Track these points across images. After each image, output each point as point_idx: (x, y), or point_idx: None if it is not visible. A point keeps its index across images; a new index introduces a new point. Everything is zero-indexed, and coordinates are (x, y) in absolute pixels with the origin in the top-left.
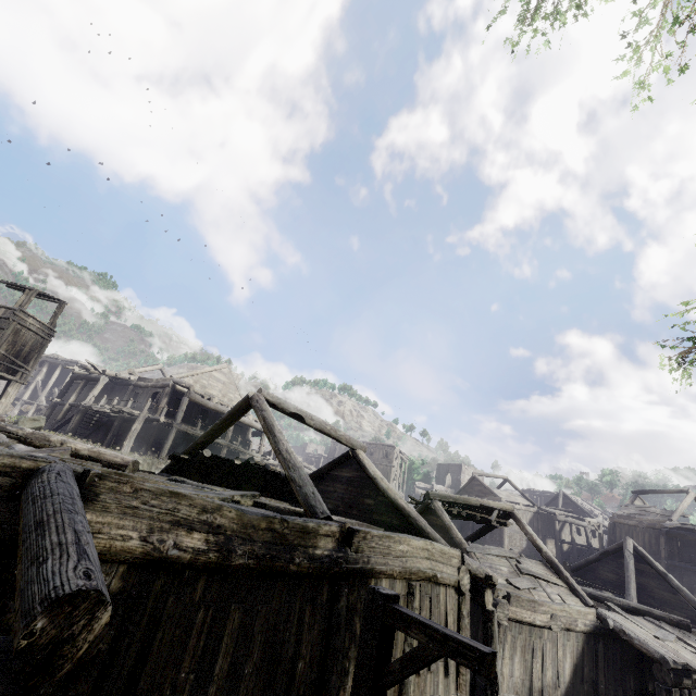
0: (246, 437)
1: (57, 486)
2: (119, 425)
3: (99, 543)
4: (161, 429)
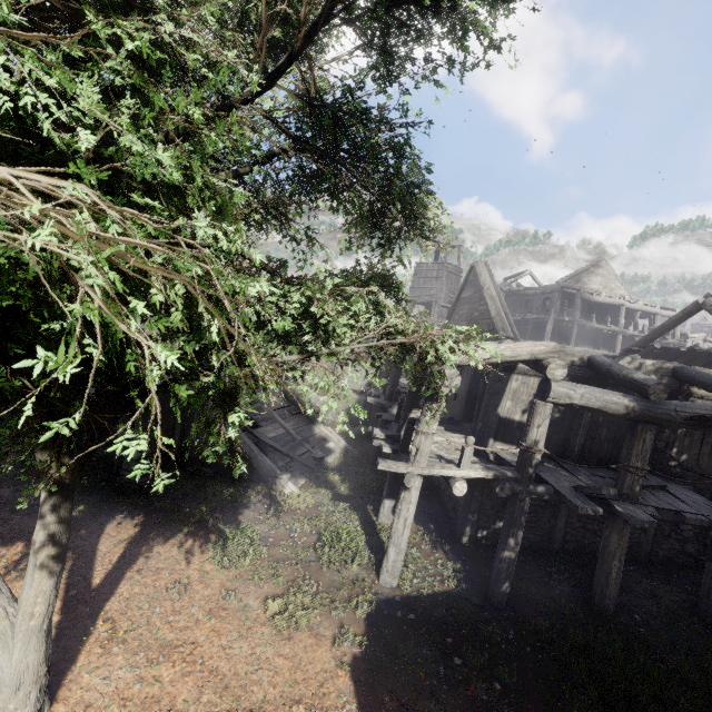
0: (633, 321)
1: (703, 372)
2: (531, 328)
3: (703, 392)
4: (559, 325)
